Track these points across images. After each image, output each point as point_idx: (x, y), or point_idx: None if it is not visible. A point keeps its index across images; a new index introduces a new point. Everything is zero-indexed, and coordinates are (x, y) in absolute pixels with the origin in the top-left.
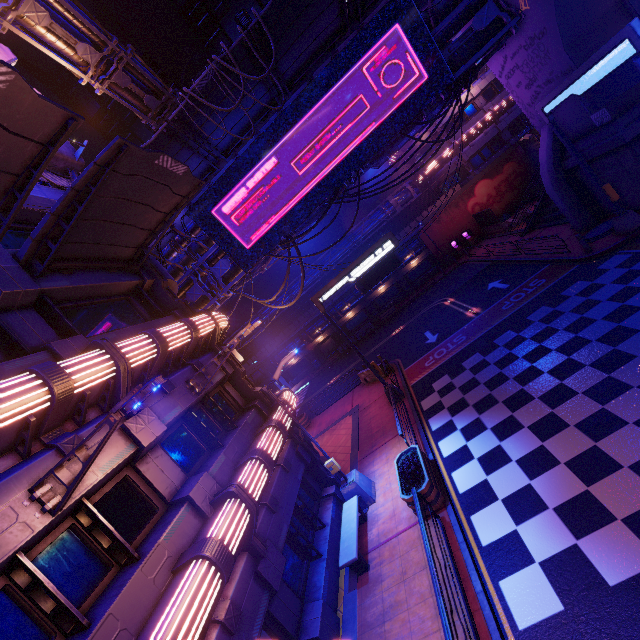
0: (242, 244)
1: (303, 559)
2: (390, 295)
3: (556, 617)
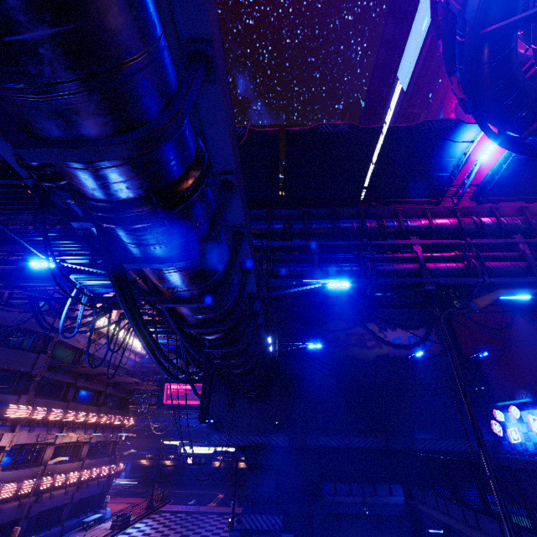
0: (164, 400)
1: (75, 514)
2: (219, 471)
3: None
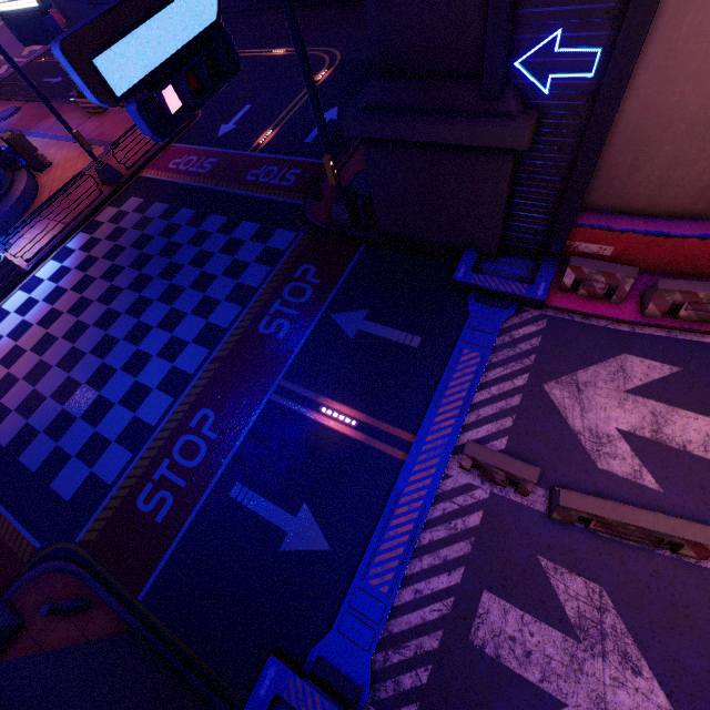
0: None
1: None
2: None
3: None
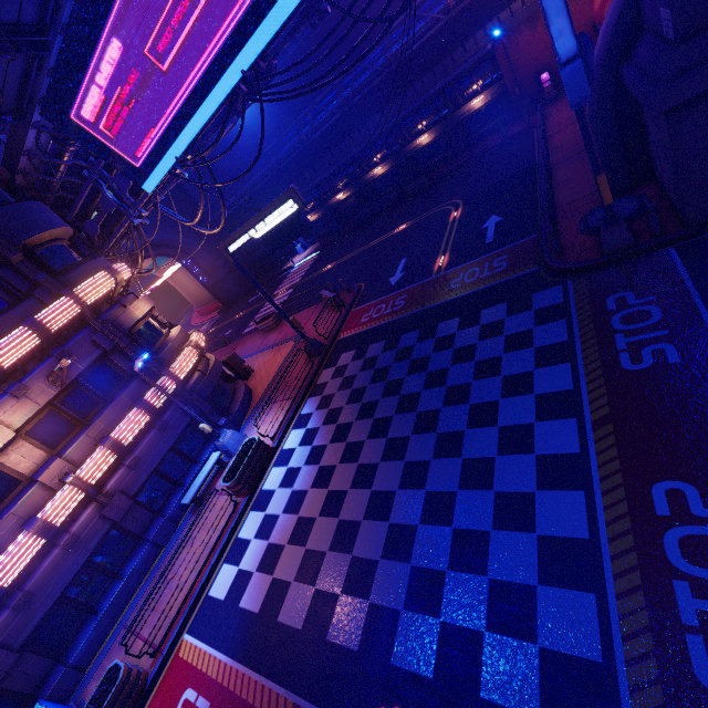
0: (130, 161)
1: (172, 485)
2: (435, 149)
3: (219, 601)
